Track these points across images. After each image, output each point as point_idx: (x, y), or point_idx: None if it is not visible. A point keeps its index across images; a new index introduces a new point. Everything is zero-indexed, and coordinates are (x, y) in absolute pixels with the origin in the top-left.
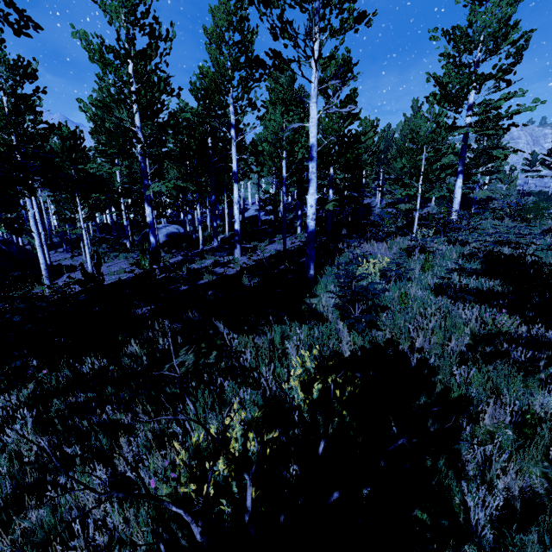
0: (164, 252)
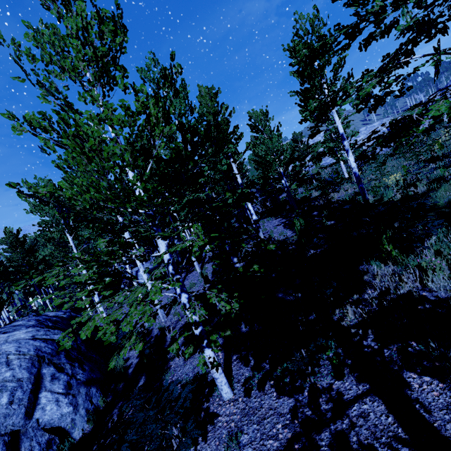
0: None
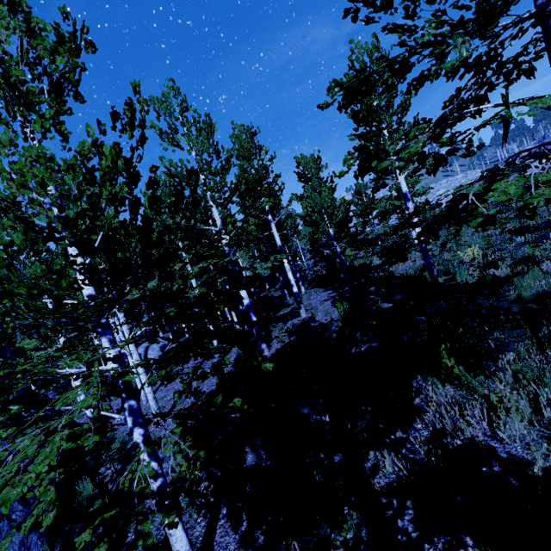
0: (197, 355)
